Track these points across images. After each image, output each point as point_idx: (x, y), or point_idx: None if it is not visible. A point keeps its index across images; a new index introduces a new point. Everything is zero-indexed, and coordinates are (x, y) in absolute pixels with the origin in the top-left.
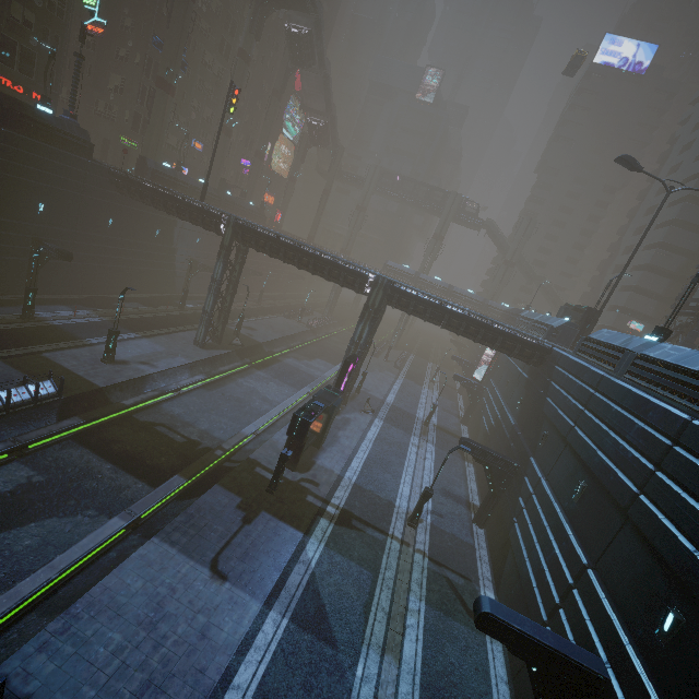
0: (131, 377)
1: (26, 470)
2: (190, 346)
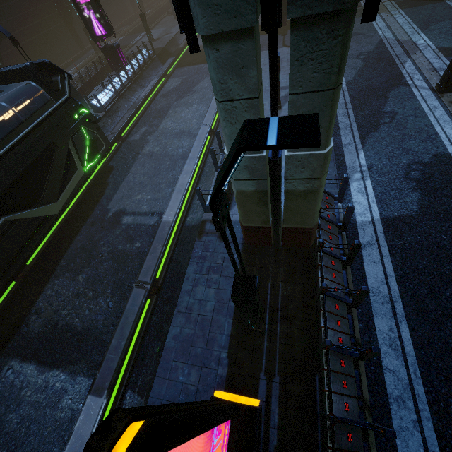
0: (169, 39)
1: (176, 79)
2: (174, 21)
